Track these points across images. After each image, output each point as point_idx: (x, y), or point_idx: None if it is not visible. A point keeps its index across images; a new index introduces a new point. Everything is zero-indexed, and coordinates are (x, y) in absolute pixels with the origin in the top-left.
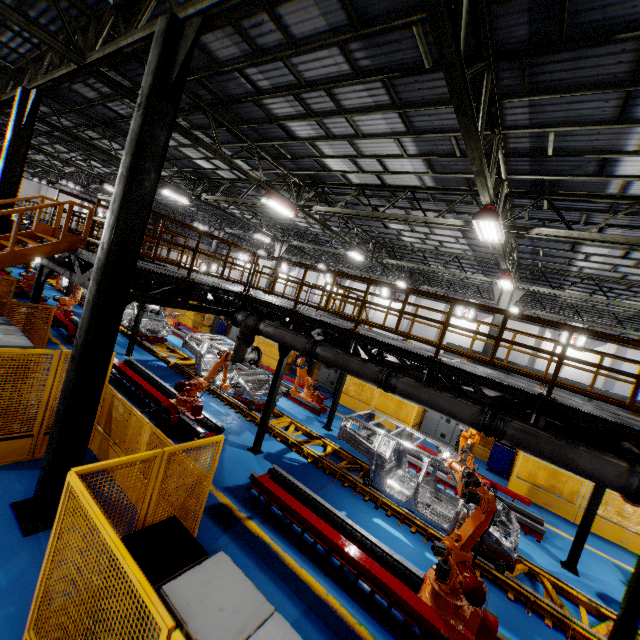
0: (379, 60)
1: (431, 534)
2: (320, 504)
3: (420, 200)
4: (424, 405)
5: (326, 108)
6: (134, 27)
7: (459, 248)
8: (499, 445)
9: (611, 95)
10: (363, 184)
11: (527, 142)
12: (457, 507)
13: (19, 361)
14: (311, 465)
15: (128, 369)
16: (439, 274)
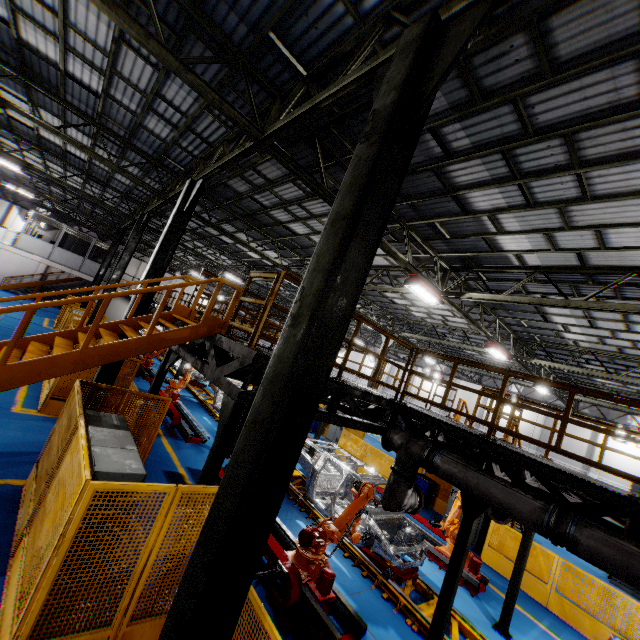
0: None
1: None
2: None
3: (639, 286)
4: None
5: (546, 164)
6: (339, 78)
7: None
8: None
9: None
10: (544, 266)
11: None
12: None
13: (121, 502)
14: None
15: None
16: (598, 381)
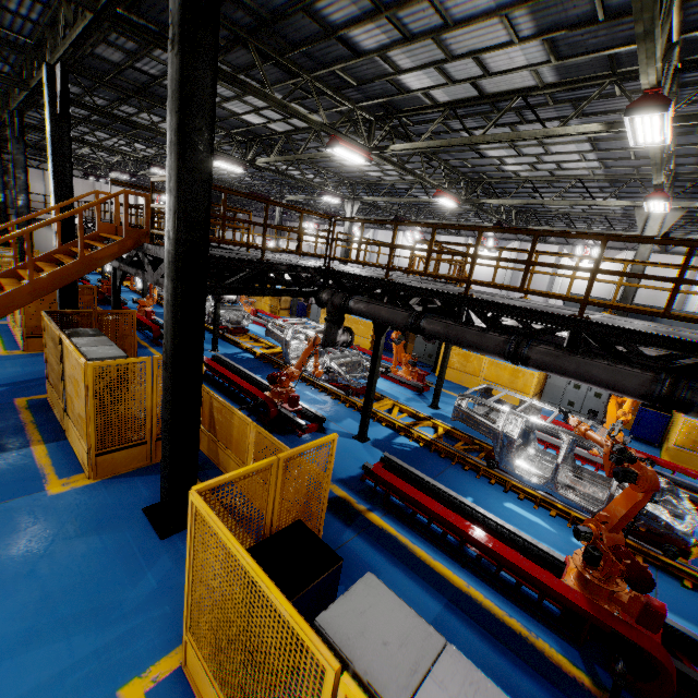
0: None
1: (575, 517)
2: (443, 492)
3: (533, 107)
4: (569, 377)
5: None
6: None
7: (584, 167)
8: (647, 410)
9: None
10: (453, 101)
11: None
12: (610, 489)
13: (116, 372)
14: (424, 449)
15: (218, 365)
16: (552, 208)
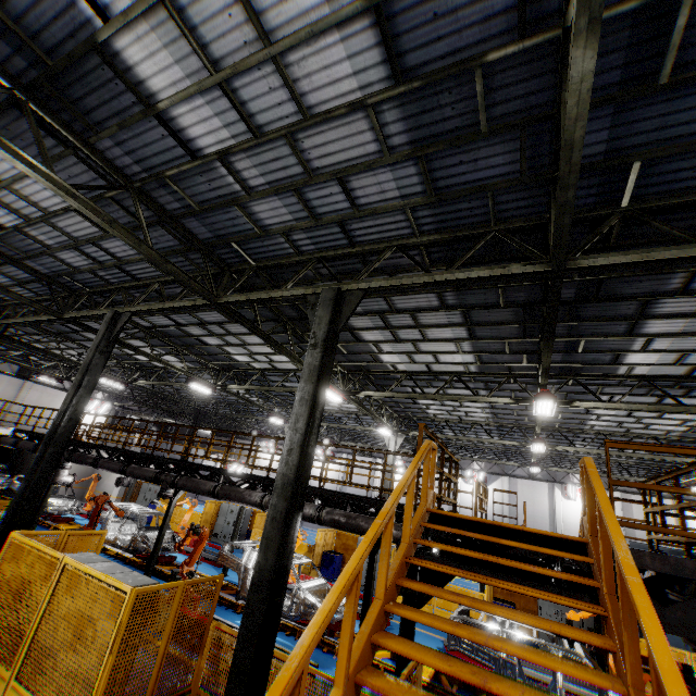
0: None
1: None
2: None
3: None
4: None
5: None
6: None
7: (667, 429)
8: None
9: None
10: (646, 375)
11: None
12: None
13: None
14: None
15: None
16: (572, 452)
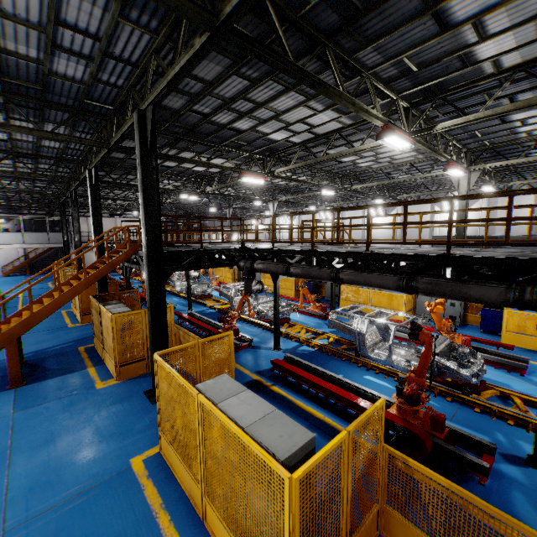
0: (262, 70)
1: None
2: (320, 371)
3: (350, 135)
4: (363, 285)
5: (249, 107)
6: (126, 118)
7: (408, 156)
8: (486, 309)
9: (425, 20)
10: (304, 141)
11: (393, 70)
12: None
13: (127, 319)
14: (317, 351)
15: (189, 317)
16: (410, 181)
